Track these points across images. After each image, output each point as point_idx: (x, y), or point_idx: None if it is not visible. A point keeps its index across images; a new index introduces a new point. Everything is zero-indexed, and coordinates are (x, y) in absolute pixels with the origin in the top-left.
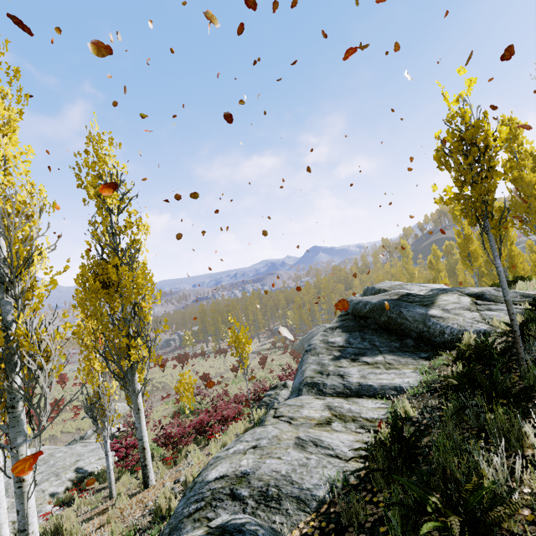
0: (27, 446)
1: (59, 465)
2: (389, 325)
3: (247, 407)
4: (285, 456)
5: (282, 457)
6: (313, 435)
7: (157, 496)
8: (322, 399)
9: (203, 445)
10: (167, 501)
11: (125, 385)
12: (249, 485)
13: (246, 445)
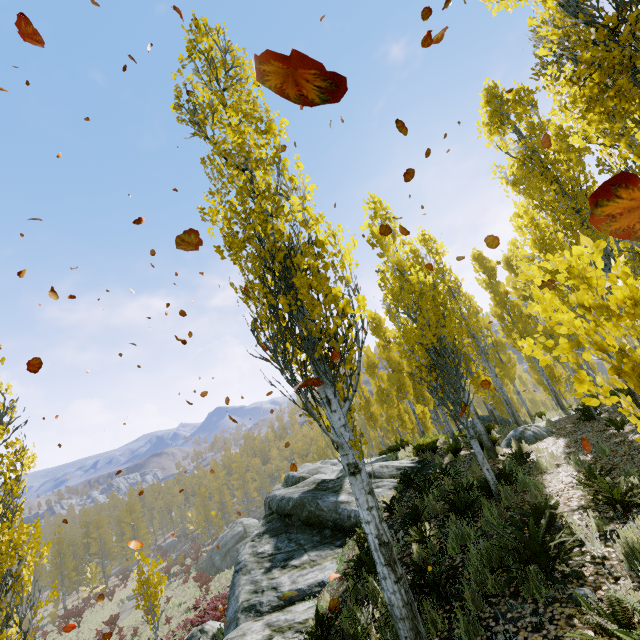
0: None
1: None
2: (310, 519)
3: None
4: None
5: None
6: None
7: None
8: (261, 620)
9: None
10: None
11: None
12: None
13: None
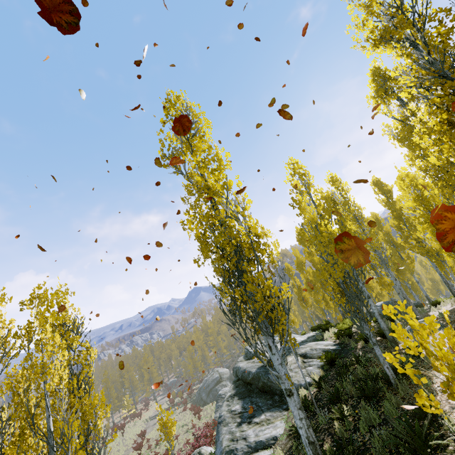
0: None
1: None
2: (264, 388)
3: None
4: None
5: None
6: None
7: None
8: None
9: None
10: None
11: None
12: None
13: None
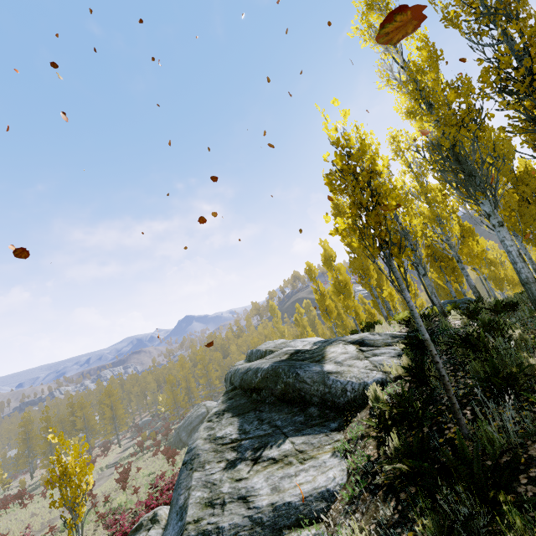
0: None
1: None
2: (288, 393)
3: None
4: None
5: None
6: None
7: None
8: None
9: None
10: None
11: None
12: None
13: None
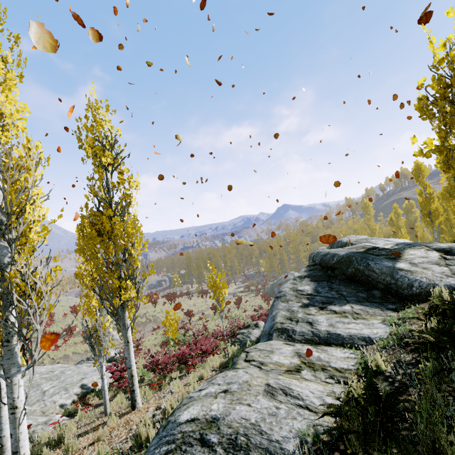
0: (20, 377)
1: (68, 381)
2: (356, 276)
3: (223, 341)
4: (254, 404)
5: (252, 404)
6: (283, 383)
7: (140, 420)
8: (292, 346)
9: (184, 373)
10: (146, 430)
11: (117, 320)
12: (219, 431)
13: (217, 389)
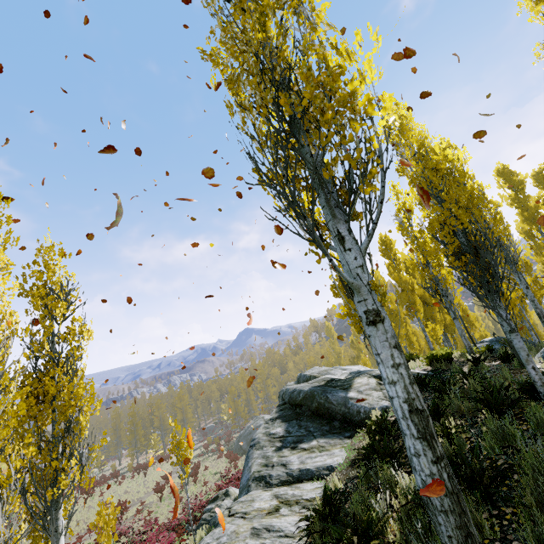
0: None
1: None
2: (320, 410)
3: (178, 537)
4: None
5: None
6: (266, 523)
7: None
8: (270, 490)
9: None
10: None
11: (44, 524)
12: None
13: None
